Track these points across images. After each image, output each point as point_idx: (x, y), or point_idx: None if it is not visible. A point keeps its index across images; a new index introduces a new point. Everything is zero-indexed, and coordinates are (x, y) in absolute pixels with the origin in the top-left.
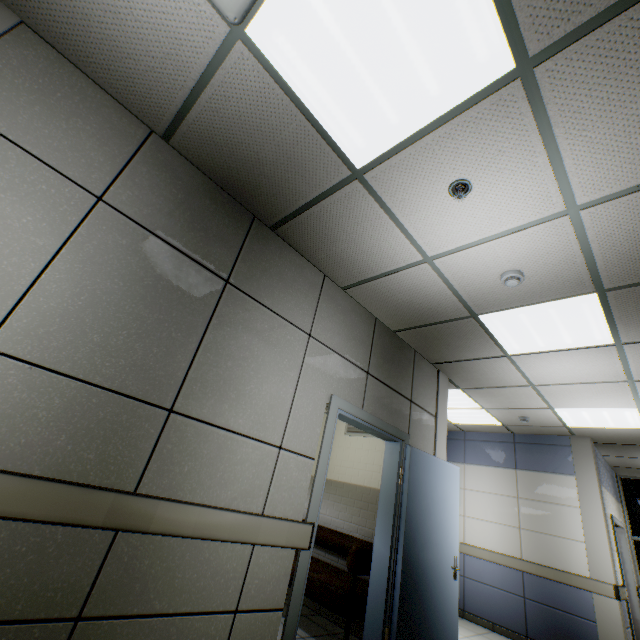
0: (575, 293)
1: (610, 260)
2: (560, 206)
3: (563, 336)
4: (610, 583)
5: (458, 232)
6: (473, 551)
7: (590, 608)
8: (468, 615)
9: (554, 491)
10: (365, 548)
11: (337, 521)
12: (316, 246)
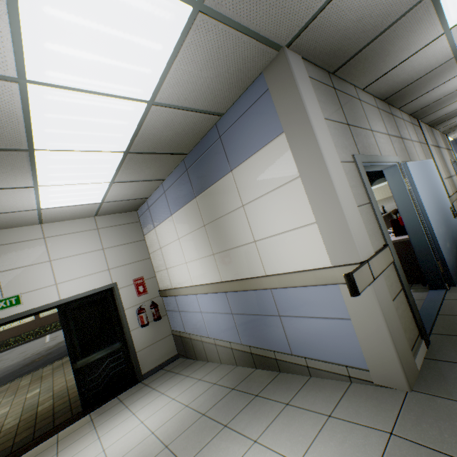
0: None
1: None
2: None
3: None
4: None
5: None
6: None
7: None
8: None
9: None
10: None
11: None
12: (442, 124)
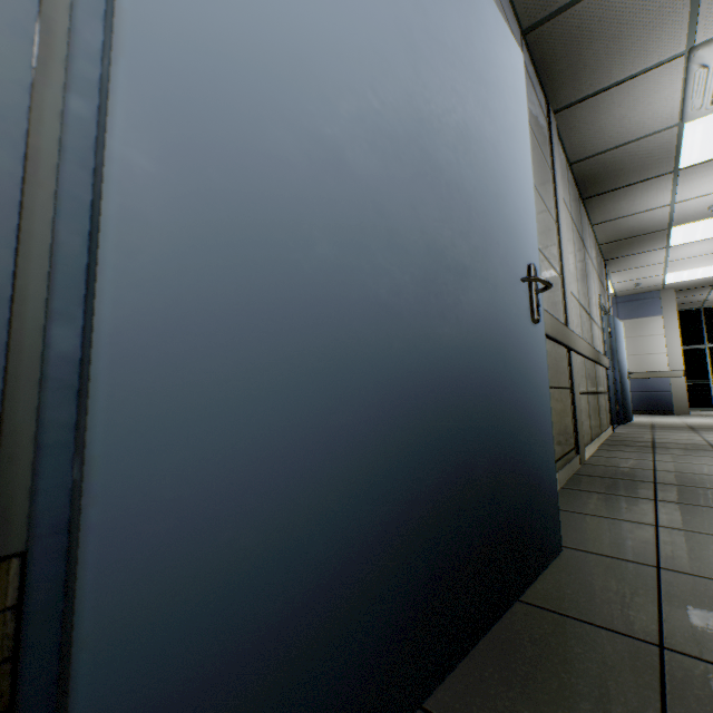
0: None
1: None
2: None
3: None
4: (681, 370)
5: (705, 190)
6: None
7: (667, 386)
8: None
9: (647, 328)
10: None
11: None
12: (603, 205)
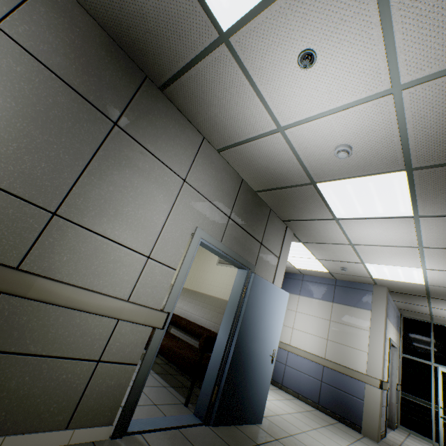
0: (390, 170)
1: (420, 141)
2: (387, 84)
3: (377, 206)
4: (378, 379)
5: (304, 104)
6: (294, 350)
7: (362, 392)
8: (284, 388)
9: (355, 319)
10: (213, 337)
11: (202, 320)
12: (196, 109)
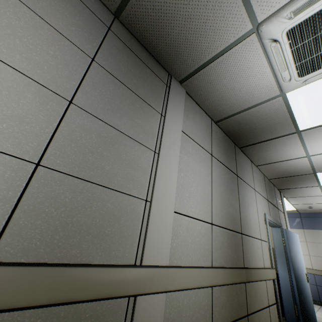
0: None
1: None
2: None
3: None
4: None
5: None
6: None
7: None
8: None
9: None
10: None
11: None
12: (256, 153)
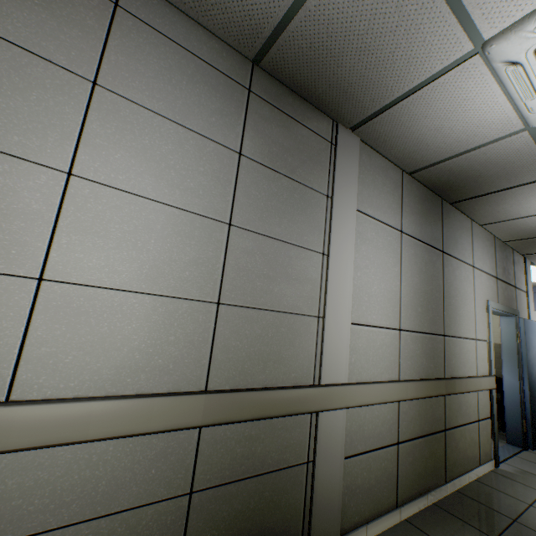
0: None
1: None
2: None
3: None
4: None
5: None
6: None
7: None
8: None
9: None
10: None
11: None
12: (481, 208)
